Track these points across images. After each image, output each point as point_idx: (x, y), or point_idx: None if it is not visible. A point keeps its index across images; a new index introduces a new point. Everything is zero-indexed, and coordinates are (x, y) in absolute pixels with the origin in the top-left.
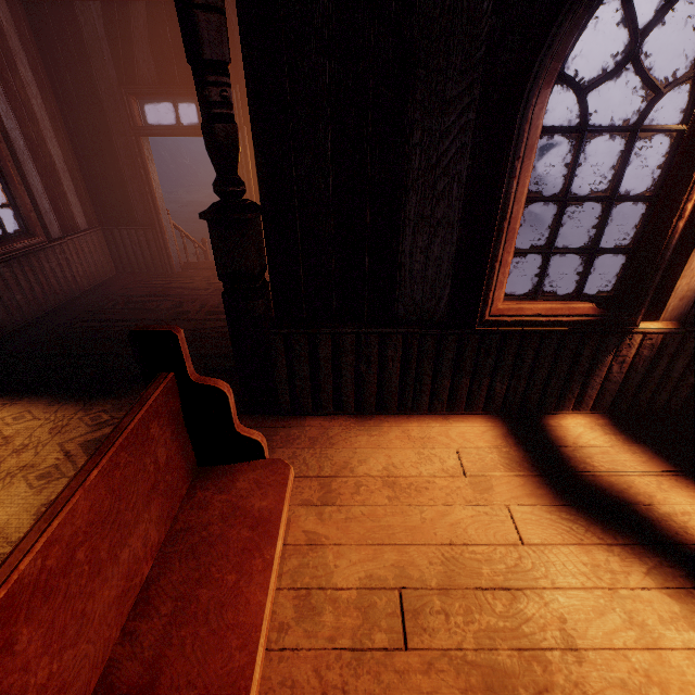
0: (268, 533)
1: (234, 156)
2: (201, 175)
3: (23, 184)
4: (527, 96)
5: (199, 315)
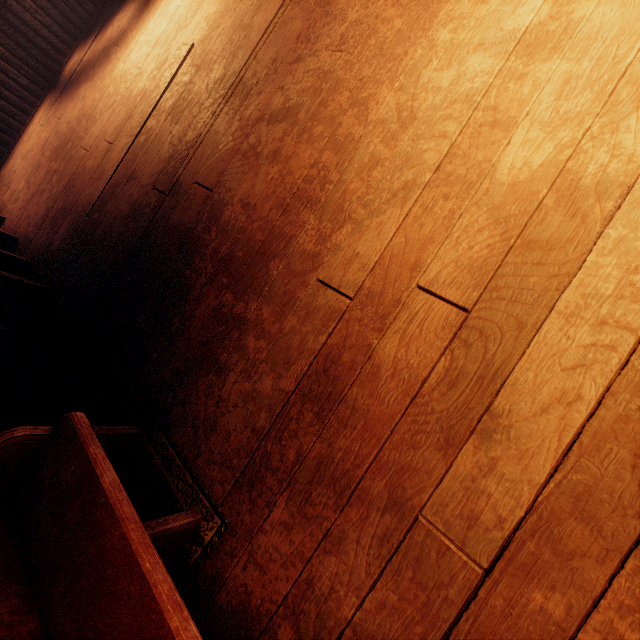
0: None
1: None
2: None
3: None
4: None
5: None
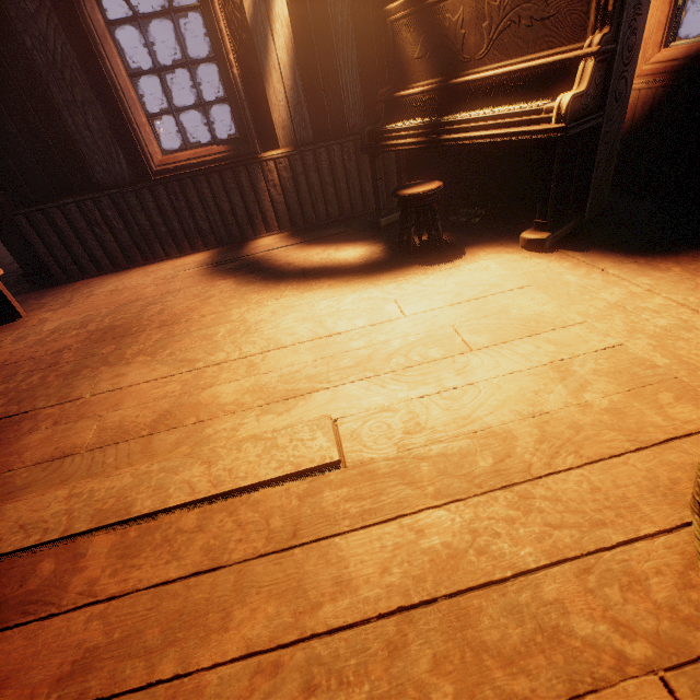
0: None
1: None
2: None
3: None
4: (76, 0)
5: None
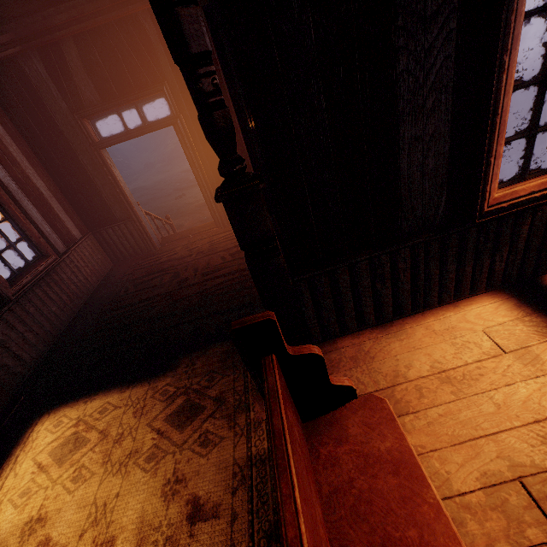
0: (413, 475)
1: (233, 137)
2: (133, 166)
3: (26, 218)
4: None
5: (197, 279)
